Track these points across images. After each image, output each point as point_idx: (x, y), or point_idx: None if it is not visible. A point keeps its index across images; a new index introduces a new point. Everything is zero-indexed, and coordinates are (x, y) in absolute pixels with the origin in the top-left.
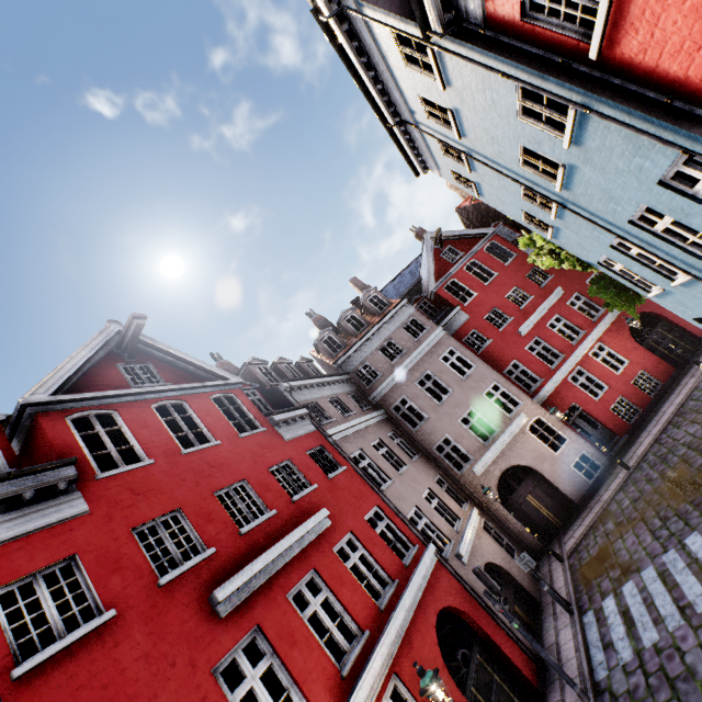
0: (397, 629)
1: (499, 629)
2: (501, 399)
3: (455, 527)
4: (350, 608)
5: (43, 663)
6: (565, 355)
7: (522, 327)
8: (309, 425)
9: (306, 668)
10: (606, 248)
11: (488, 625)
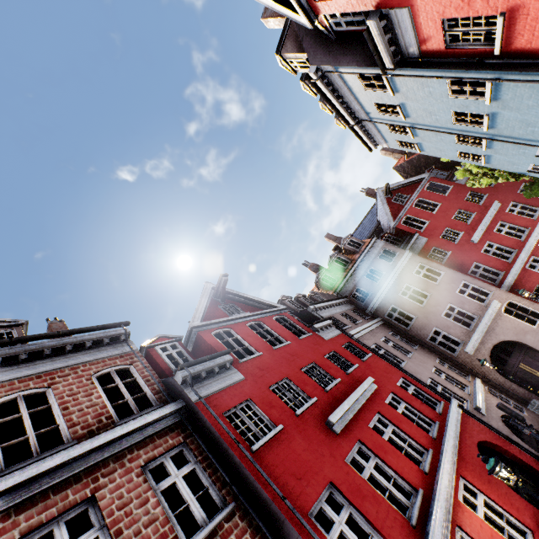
0: (451, 448)
1: (531, 458)
2: (473, 293)
3: (466, 391)
4: (412, 435)
5: (261, 447)
6: (517, 250)
7: (473, 237)
8: (336, 330)
9: (399, 466)
10: (532, 158)
11: (521, 455)
